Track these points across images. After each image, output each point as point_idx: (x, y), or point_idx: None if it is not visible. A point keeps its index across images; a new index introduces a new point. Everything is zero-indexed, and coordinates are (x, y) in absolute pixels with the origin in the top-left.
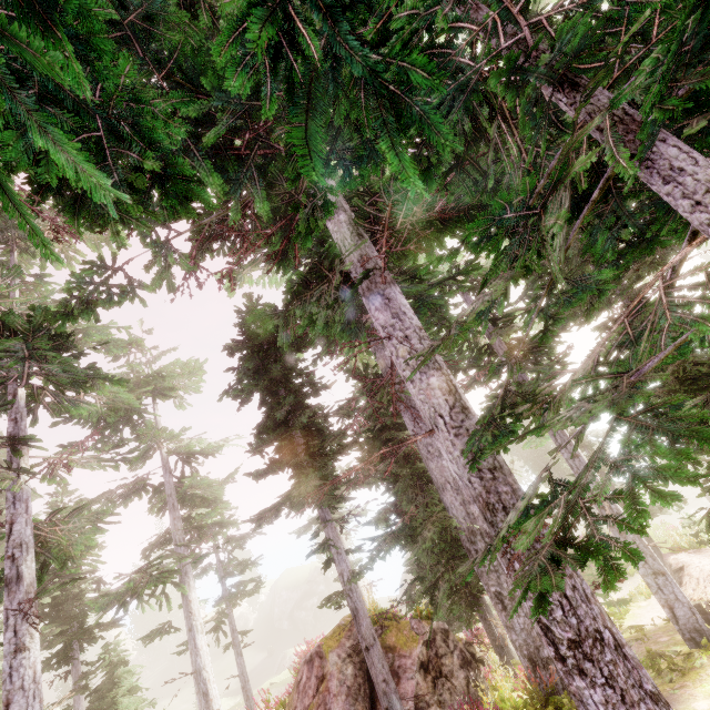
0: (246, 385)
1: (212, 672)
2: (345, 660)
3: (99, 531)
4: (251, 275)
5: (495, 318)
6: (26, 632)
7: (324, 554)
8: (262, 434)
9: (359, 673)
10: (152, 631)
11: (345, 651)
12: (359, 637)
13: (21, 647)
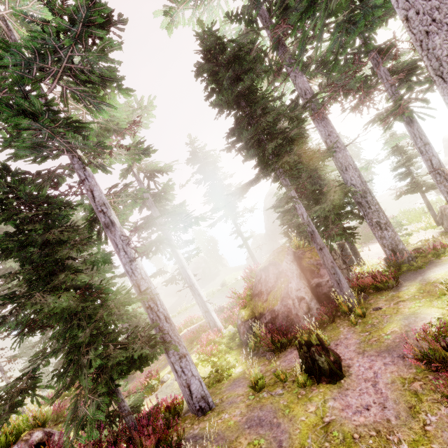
0: (225, 94)
1: (198, 286)
2: (290, 264)
3: (135, 206)
4: (183, 14)
5: (381, 50)
6: (131, 252)
7: (293, 203)
8: (234, 135)
9: (298, 269)
10: (155, 273)
11: (289, 260)
12: (315, 244)
13: (134, 258)
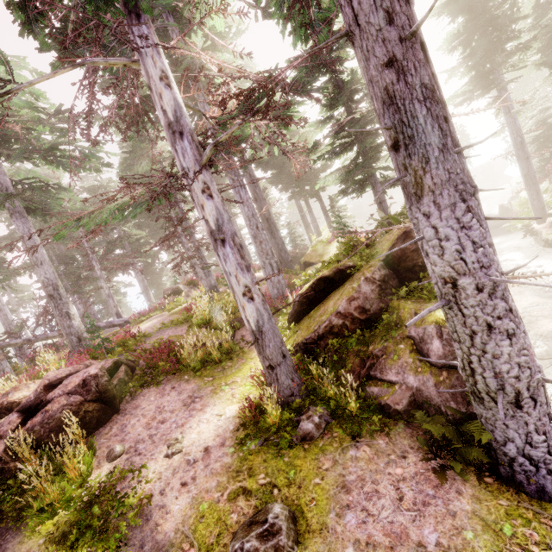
0: None
1: None
2: None
3: None
4: None
5: None
6: None
7: None
8: None
9: None
10: None
11: None
12: None
13: None
